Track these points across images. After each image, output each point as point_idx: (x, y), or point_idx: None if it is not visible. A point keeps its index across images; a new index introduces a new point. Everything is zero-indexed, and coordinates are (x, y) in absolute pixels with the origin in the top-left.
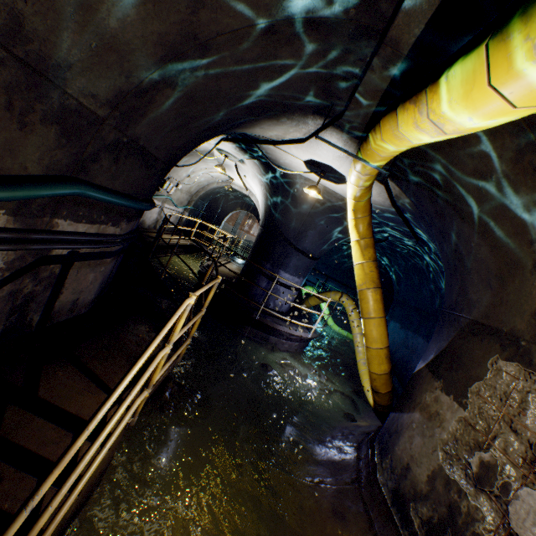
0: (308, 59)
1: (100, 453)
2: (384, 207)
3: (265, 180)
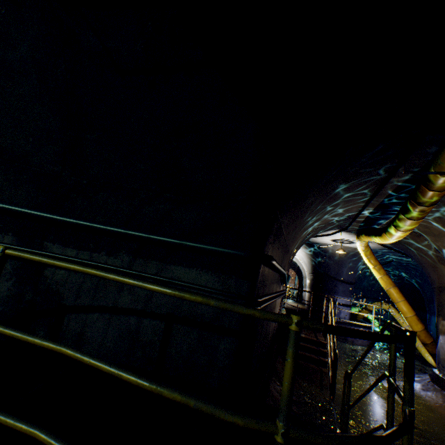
0: (333, 224)
1: (327, 343)
2: (379, 247)
3: (307, 249)
